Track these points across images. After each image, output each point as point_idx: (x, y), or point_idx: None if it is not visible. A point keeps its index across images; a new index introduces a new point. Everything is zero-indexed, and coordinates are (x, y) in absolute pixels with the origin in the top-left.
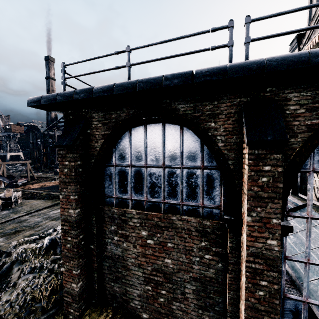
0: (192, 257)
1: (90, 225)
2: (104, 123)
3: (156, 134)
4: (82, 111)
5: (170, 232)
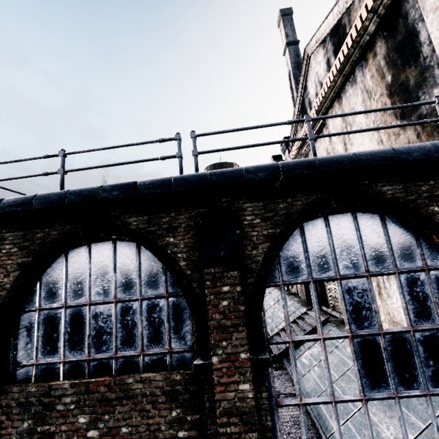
0: None
1: None
2: (23, 246)
3: (105, 256)
4: None
5: (125, 406)
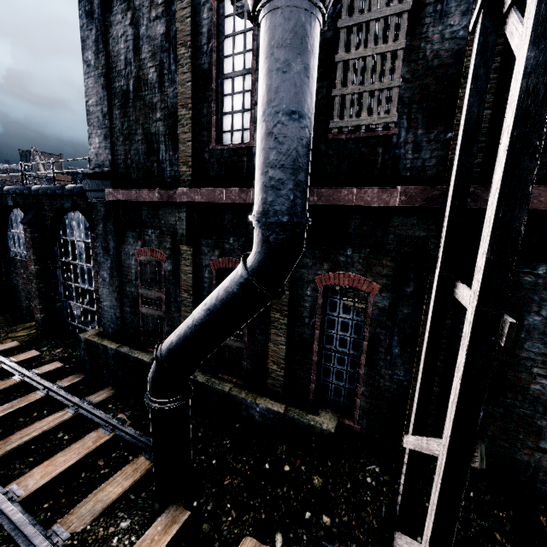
0: None
1: (2, 266)
2: None
3: (21, 214)
4: None
5: None
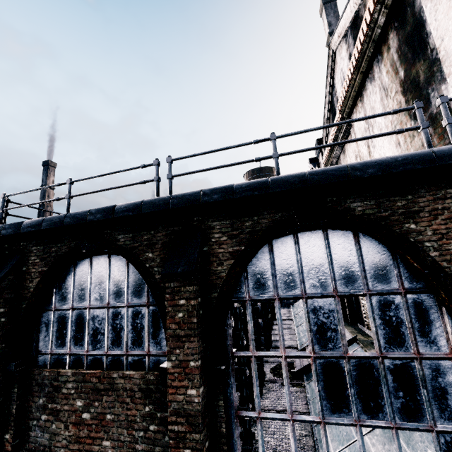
0: (135, 432)
1: (9, 401)
2: (43, 258)
3: (102, 267)
4: (20, 245)
5: (110, 397)
